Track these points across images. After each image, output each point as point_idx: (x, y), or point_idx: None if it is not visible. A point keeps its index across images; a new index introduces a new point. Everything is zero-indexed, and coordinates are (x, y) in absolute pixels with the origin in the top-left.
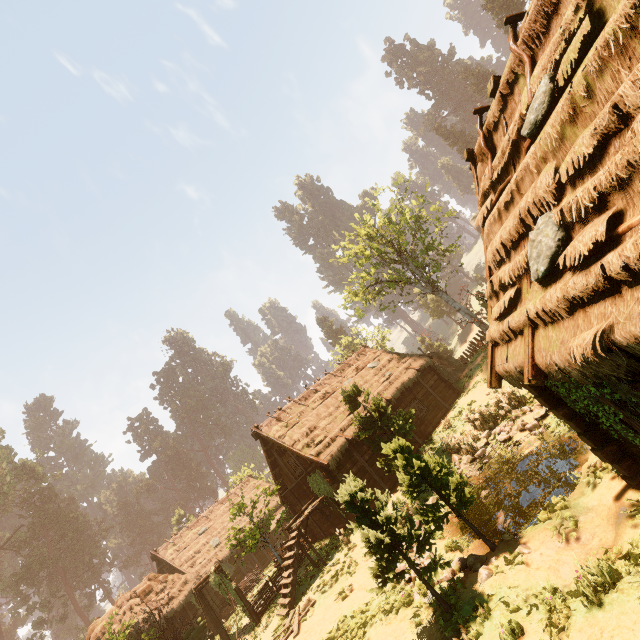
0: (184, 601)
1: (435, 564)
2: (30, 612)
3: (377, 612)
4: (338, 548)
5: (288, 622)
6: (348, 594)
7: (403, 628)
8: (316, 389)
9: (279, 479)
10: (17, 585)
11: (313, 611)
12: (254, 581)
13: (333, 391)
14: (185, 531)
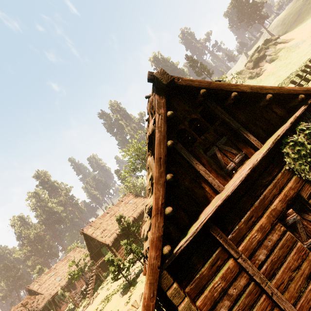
0: (44, 305)
1: (128, 274)
2: None
3: (116, 291)
4: (110, 274)
5: (89, 301)
6: (110, 288)
7: (121, 293)
8: (108, 212)
9: (90, 249)
10: None
11: (98, 296)
12: (76, 293)
13: (114, 213)
14: (44, 275)
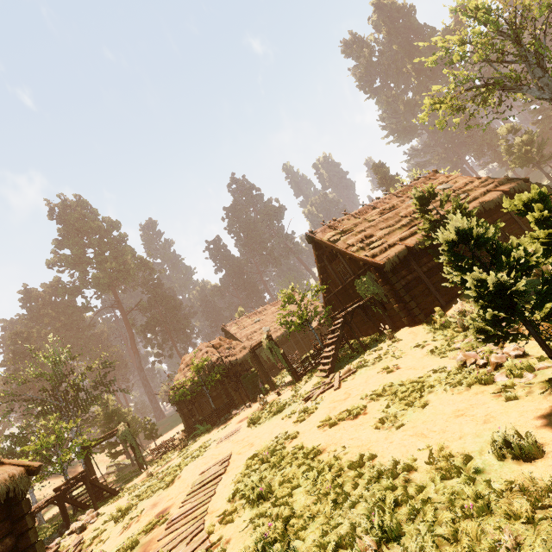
0: (243, 358)
1: None
2: (152, 348)
3: (437, 384)
4: (379, 341)
5: (328, 380)
6: (393, 370)
7: (482, 399)
8: (374, 206)
9: (325, 284)
10: (144, 331)
11: (354, 377)
12: (294, 360)
13: (393, 208)
14: (244, 318)
